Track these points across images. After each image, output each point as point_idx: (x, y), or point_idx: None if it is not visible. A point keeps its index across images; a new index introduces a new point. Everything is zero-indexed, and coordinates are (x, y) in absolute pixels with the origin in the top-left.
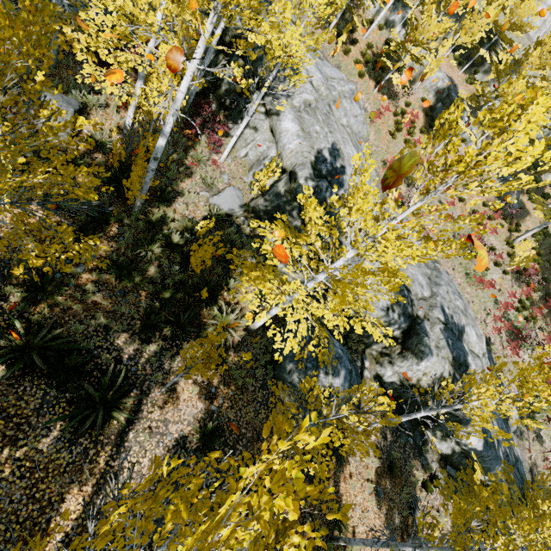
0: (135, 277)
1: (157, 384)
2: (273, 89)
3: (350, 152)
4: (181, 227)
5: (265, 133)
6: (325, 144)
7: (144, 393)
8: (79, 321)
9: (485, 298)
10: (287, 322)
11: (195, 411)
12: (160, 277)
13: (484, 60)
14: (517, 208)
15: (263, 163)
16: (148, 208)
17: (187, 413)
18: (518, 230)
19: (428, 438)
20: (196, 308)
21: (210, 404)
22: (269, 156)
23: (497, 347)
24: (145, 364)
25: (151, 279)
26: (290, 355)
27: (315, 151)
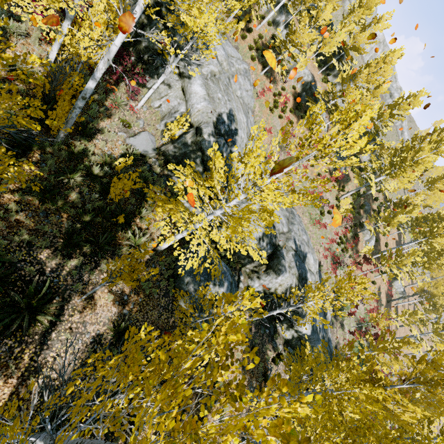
0: (58, 201)
1: (77, 293)
2: (188, 57)
3: (242, 119)
4: (100, 161)
5: (177, 91)
6: (225, 109)
7: (65, 300)
8: (2, 237)
9: (320, 235)
10: (186, 246)
11: (110, 315)
12: (81, 203)
13: (334, 67)
14: (344, 176)
15: (174, 116)
16: (70, 140)
17: (103, 316)
18: (343, 190)
19: (278, 329)
20: (113, 231)
21: (122, 308)
22: (180, 111)
23: (324, 268)
24: (67, 276)
25: (73, 203)
26: (188, 271)
27: (217, 113)
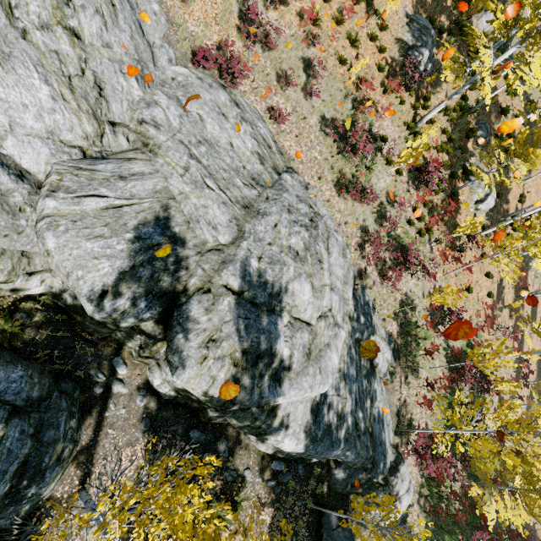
0: None
1: None
2: None
3: None
4: None
5: None
6: None
7: None
8: None
9: (365, 214)
10: None
11: None
12: None
13: None
14: (431, 73)
15: None
16: None
17: None
18: (426, 106)
19: (244, 439)
20: None
21: None
22: None
23: (375, 278)
24: None
25: None
26: None
27: None
